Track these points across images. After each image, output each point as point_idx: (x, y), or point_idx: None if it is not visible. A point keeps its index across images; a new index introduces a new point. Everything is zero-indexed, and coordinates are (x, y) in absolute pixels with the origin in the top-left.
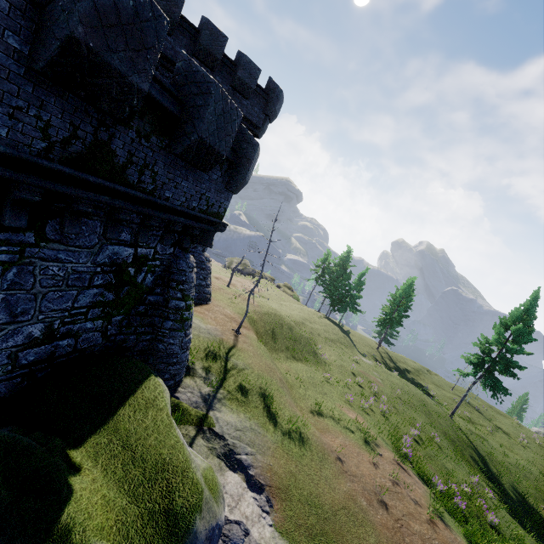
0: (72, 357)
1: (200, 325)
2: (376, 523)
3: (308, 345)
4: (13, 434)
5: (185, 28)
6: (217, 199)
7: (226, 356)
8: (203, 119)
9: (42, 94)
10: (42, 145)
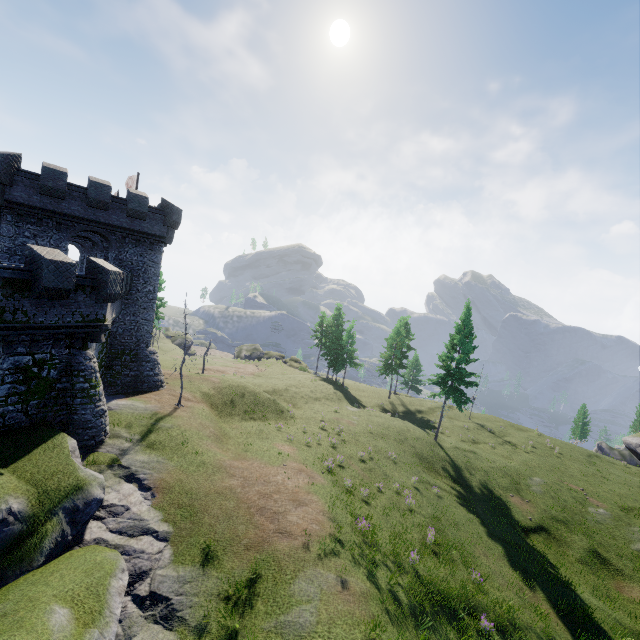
0: (4, 430)
1: (139, 406)
2: (243, 498)
3: (272, 406)
4: None
5: (75, 191)
6: (91, 311)
7: (155, 422)
8: (43, 277)
9: None
10: None
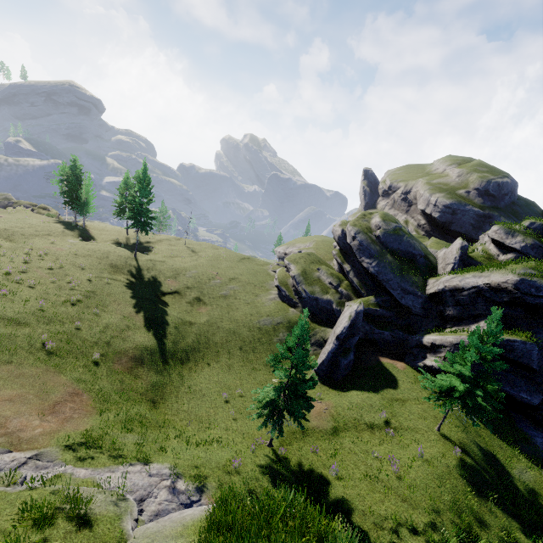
0: None
1: None
2: None
3: None
4: None
5: None
6: None
7: None
8: None
9: None
10: None
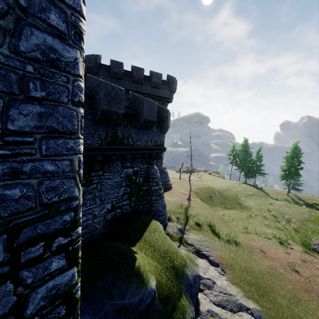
0: (122, 217)
1: (169, 200)
2: (292, 279)
3: (233, 200)
4: (112, 242)
5: (126, 74)
6: (158, 138)
7: (186, 211)
8: (143, 112)
9: (97, 127)
10: (100, 142)
